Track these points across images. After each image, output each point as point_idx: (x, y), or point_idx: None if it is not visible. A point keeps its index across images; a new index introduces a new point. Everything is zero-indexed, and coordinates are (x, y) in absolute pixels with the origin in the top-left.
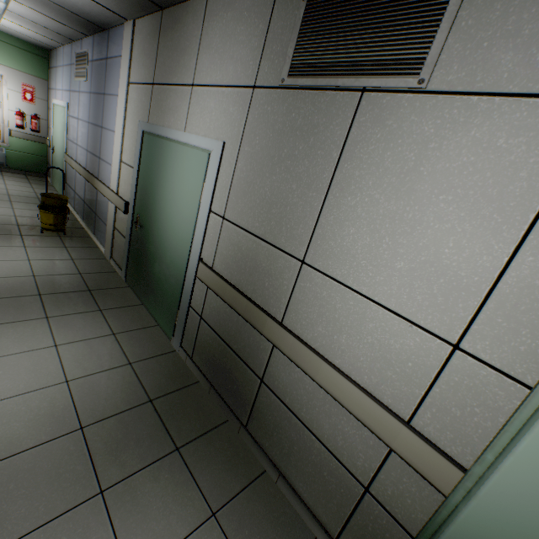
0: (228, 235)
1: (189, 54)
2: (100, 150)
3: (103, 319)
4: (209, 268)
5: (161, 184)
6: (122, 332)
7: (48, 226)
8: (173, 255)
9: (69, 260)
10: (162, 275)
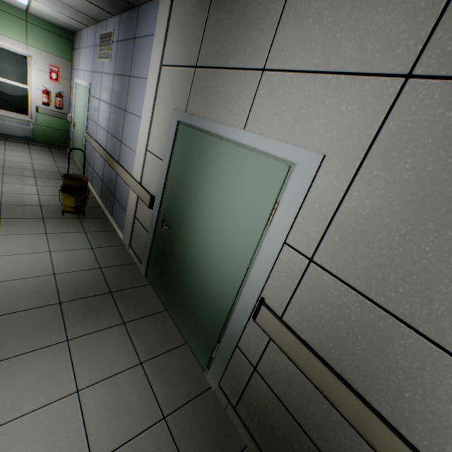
0: (319, 287)
1: (259, 27)
2: (122, 134)
3: (127, 338)
4: (280, 320)
5: (200, 186)
6: (149, 358)
7: (69, 209)
8: (214, 276)
9: (89, 249)
10: (195, 291)
